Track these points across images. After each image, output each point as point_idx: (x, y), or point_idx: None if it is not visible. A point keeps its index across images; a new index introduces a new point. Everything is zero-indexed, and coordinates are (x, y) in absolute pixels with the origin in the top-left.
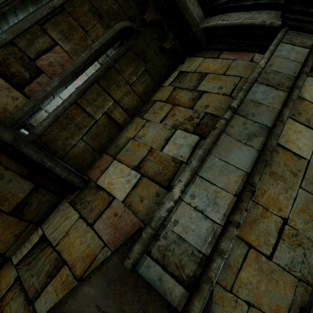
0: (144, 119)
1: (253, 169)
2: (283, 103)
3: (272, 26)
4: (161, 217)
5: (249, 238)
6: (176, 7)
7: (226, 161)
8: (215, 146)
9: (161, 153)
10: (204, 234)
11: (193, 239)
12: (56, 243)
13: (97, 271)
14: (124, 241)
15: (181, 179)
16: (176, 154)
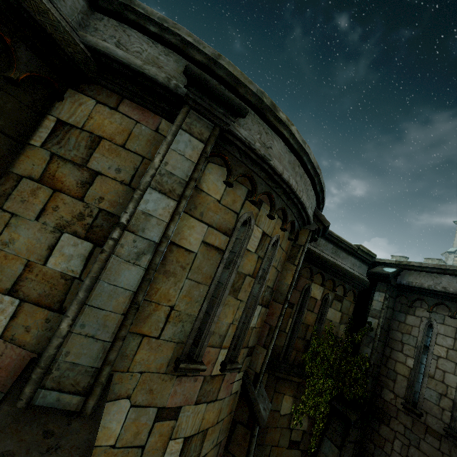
0: (5, 212)
1: (139, 289)
2: (172, 215)
3: (177, 92)
4: (51, 355)
5: (143, 331)
6: (21, 6)
7: (115, 284)
8: (104, 271)
9: (45, 269)
10: (96, 354)
11: (86, 361)
12: None
13: None
14: (13, 383)
15: (68, 314)
16: (66, 269)
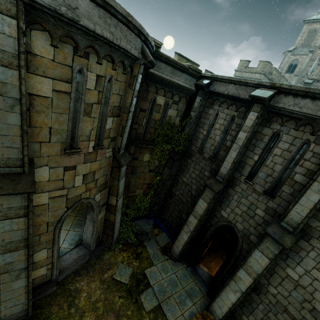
0: None
1: (22, 124)
2: (19, 80)
3: None
4: None
5: (39, 140)
6: None
7: (7, 124)
8: None
9: None
10: (17, 153)
11: (14, 156)
12: None
13: None
14: None
15: None
16: None
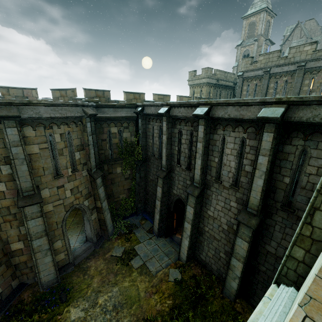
0: None
1: (28, 169)
2: (23, 150)
3: None
4: (20, 188)
5: (39, 175)
6: None
7: (22, 171)
8: (17, 169)
9: (3, 175)
10: (30, 184)
11: (28, 185)
12: (2, 207)
13: (18, 201)
14: (17, 195)
15: (17, 180)
16: (8, 172)
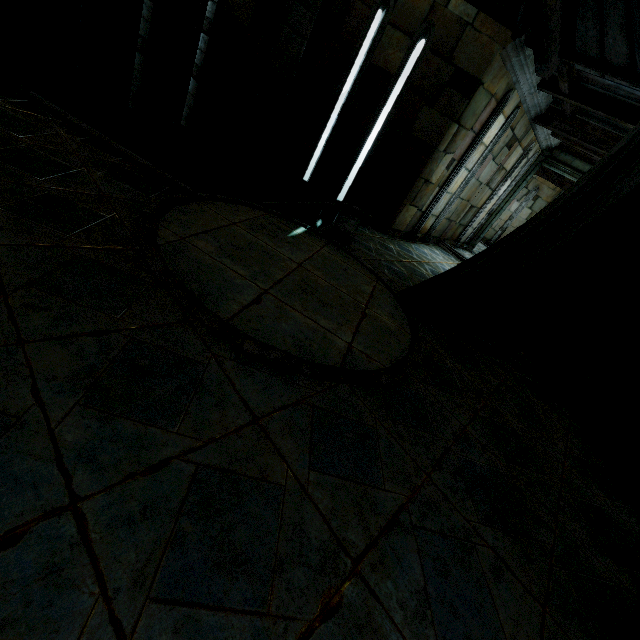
0: None
1: None
2: None
3: None
4: None
5: None
6: None
7: None
8: None
9: None
10: None
11: None
12: None
13: None
14: None
15: None
16: None
